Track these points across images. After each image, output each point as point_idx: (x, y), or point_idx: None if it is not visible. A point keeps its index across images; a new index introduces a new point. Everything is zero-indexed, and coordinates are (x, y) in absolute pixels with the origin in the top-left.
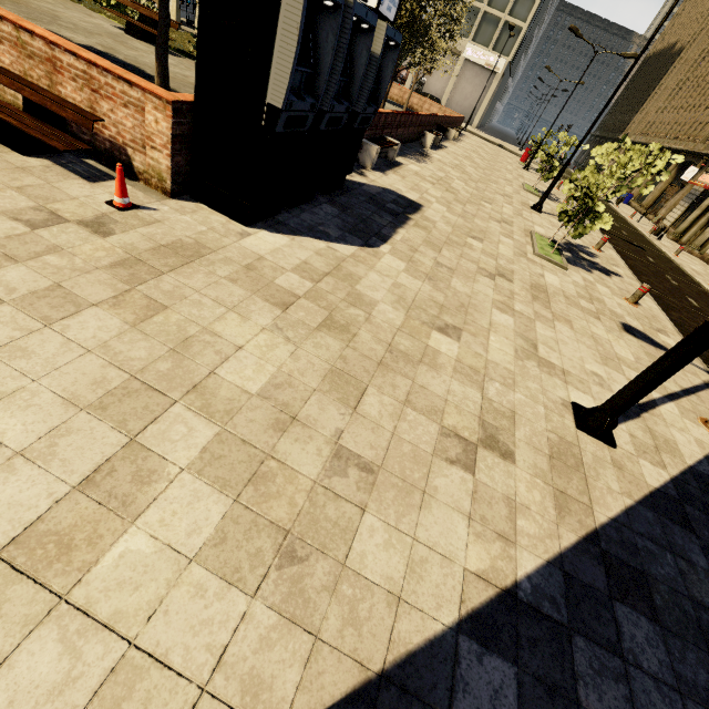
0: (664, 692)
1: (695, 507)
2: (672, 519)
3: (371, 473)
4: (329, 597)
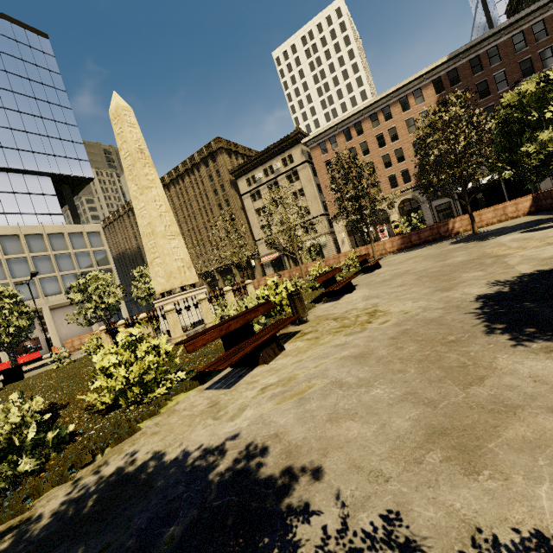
0: None
1: None
2: None
3: None
4: None
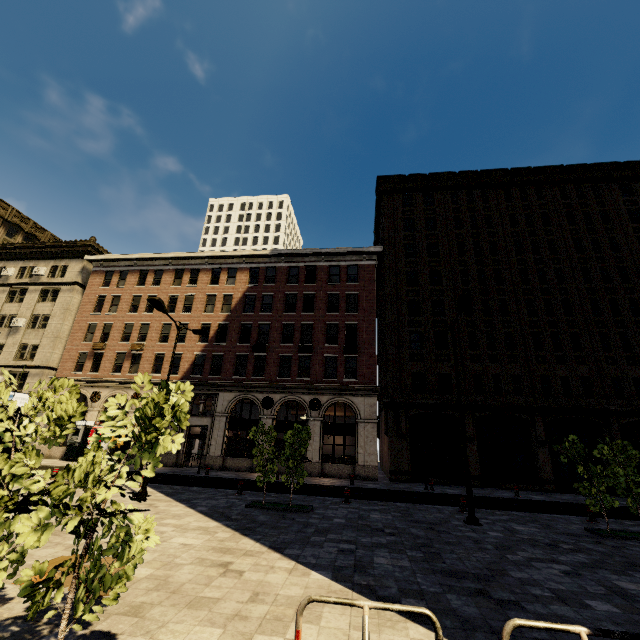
0: (204, 501)
1: (170, 493)
2: (173, 495)
3: (160, 512)
4: (187, 514)
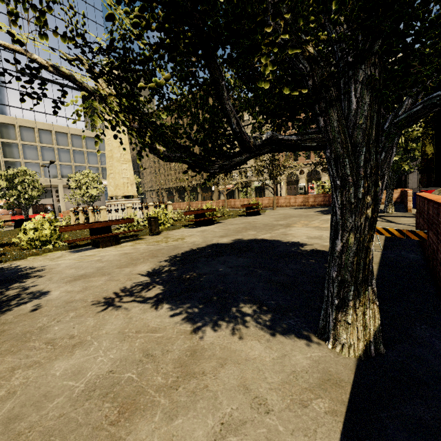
0: None
1: None
2: None
3: None
4: None
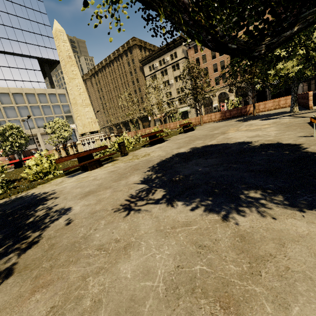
0: None
1: None
2: None
3: None
4: None
